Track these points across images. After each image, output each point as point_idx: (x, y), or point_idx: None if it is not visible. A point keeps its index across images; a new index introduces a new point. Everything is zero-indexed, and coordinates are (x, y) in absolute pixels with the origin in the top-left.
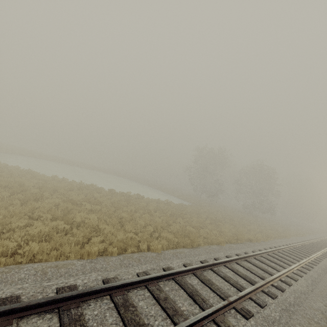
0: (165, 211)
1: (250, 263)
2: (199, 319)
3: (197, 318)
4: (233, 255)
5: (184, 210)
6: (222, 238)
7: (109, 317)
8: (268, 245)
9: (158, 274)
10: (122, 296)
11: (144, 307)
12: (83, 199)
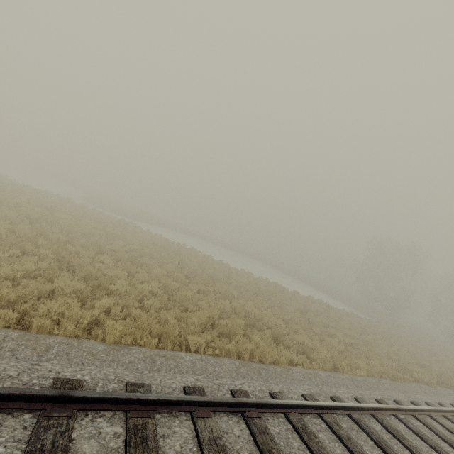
0: (373, 331)
1: None
2: None
3: None
4: None
5: (386, 332)
6: None
7: None
8: None
9: None
10: None
11: None
12: (303, 307)
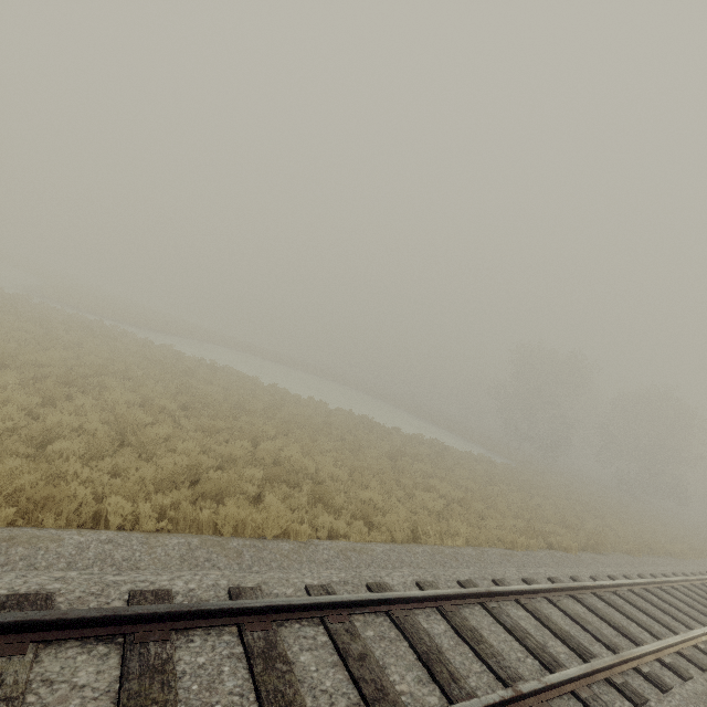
0: (507, 480)
1: (700, 590)
2: (701, 633)
3: (699, 632)
4: (669, 574)
5: (528, 481)
6: (633, 544)
7: (614, 612)
8: (706, 567)
9: (619, 581)
10: (606, 596)
11: (633, 612)
12: (397, 450)
